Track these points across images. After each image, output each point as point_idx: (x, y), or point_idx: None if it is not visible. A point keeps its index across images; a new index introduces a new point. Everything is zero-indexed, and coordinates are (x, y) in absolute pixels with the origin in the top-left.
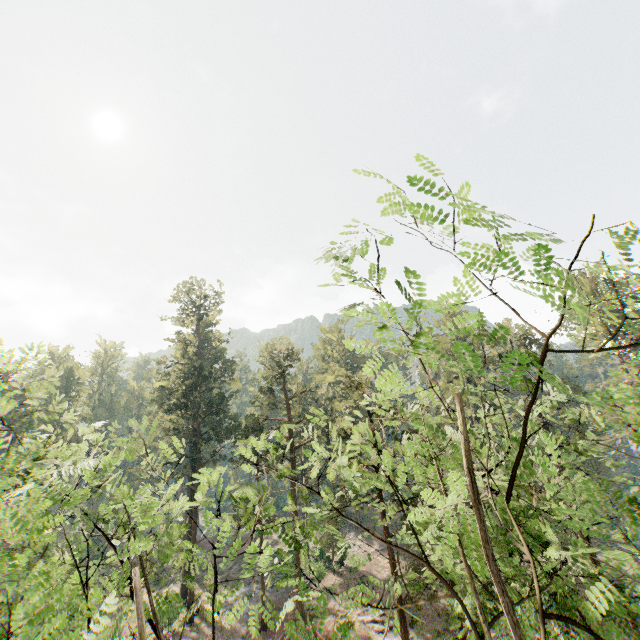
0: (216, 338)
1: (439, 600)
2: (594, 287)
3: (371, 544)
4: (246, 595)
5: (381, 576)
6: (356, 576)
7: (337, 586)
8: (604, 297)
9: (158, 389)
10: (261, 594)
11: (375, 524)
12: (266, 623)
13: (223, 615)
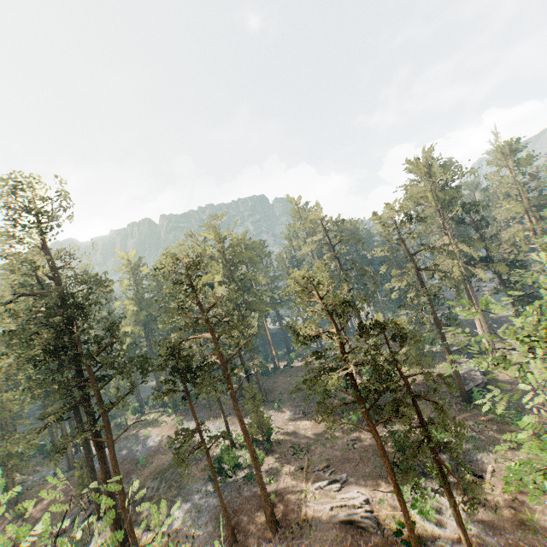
0: (70, 254)
1: (363, 441)
2: (427, 170)
3: (282, 412)
4: (193, 512)
5: (307, 438)
6: (288, 447)
7: (277, 464)
8: (437, 178)
9: (5, 337)
10: (224, 513)
11: (279, 394)
12: (235, 535)
13: (180, 546)
